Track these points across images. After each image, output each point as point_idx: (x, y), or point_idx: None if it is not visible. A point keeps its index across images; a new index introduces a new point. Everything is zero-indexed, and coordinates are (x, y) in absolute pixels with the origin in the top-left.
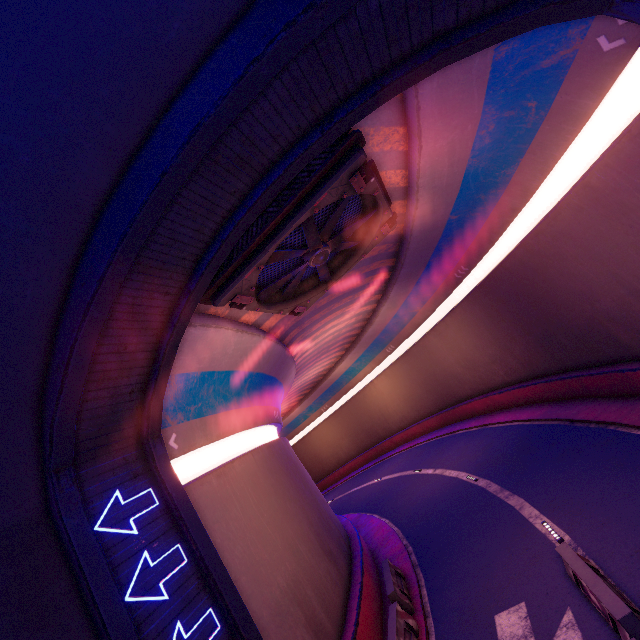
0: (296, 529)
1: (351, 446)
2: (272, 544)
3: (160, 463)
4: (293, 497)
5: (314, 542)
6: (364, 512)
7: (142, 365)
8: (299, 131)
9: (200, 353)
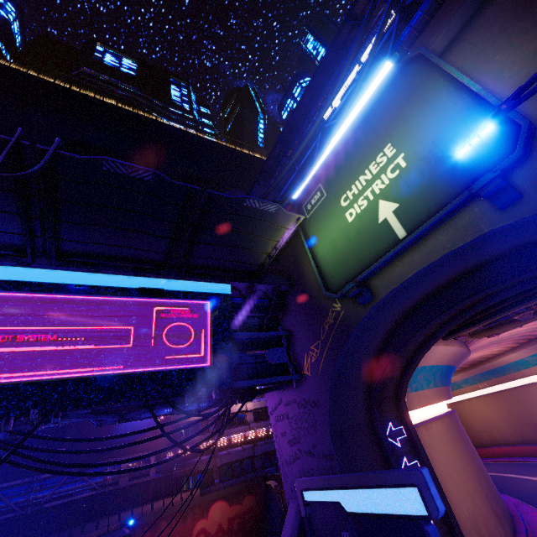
0: (472, 485)
1: (510, 432)
2: (458, 486)
3: (405, 415)
4: (468, 461)
5: (485, 501)
6: (525, 502)
7: (403, 365)
8: (530, 276)
9: (424, 357)
